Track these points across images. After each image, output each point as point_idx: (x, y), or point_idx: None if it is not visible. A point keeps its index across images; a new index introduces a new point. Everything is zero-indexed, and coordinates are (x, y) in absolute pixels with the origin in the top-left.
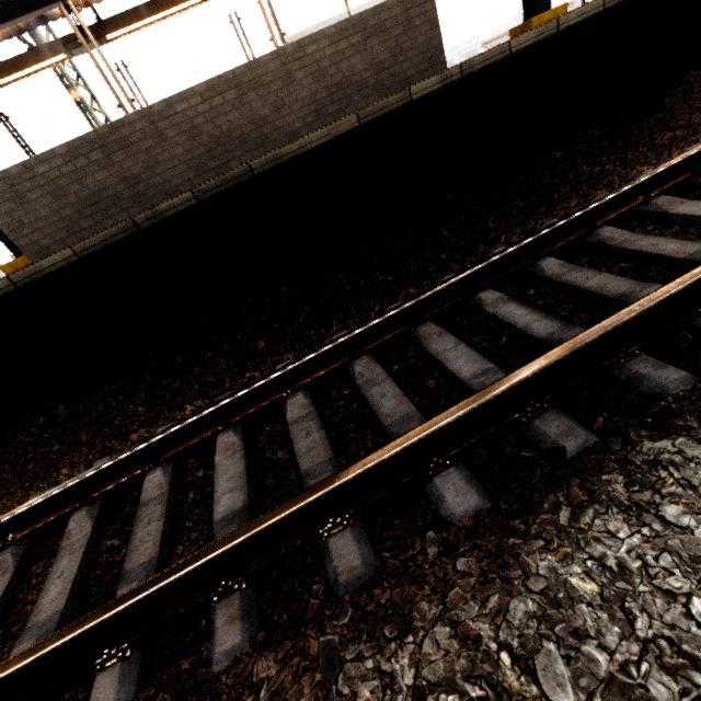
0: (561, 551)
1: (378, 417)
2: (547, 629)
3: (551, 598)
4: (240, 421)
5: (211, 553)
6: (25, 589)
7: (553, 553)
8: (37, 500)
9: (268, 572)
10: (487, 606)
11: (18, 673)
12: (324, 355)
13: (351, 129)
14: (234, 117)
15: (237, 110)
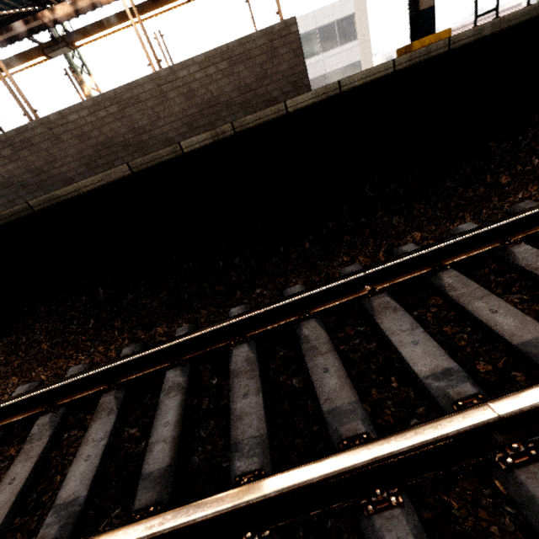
0: None
1: None
2: None
3: None
4: None
5: None
6: None
7: None
8: None
9: None
10: None
11: None
12: (24, 401)
13: (123, 176)
14: (117, 126)
15: (119, 120)
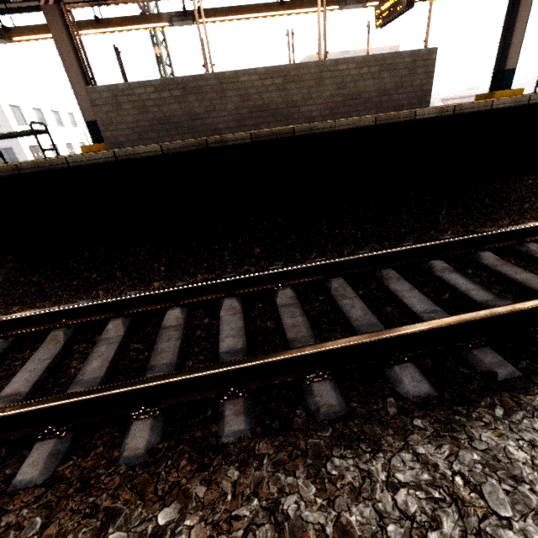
0: (497, 431)
1: (348, 319)
2: (490, 471)
3: (492, 455)
4: (240, 294)
5: (231, 366)
6: (69, 358)
7: (491, 431)
8: (91, 302)
9: (260, 394)
10: (441, 449)
11: (84, 401)
12: (311, 268)
13: (368, 125)
14: (275, 96)
15: (279, 91)
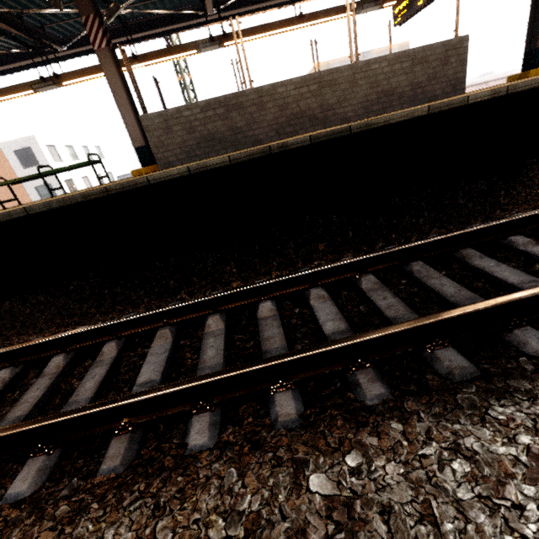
0: None
1: (444, 296)
2: None
3: None
4: (322, 285)
5: (355, 340)
6: (181, 352)
7: None
8: (188, 301)
9: (382, 365)
10: None
11: (228, 378)
12: (388, 255)
13: (421, 115)
14: (311, 102)
15: (314, 97)
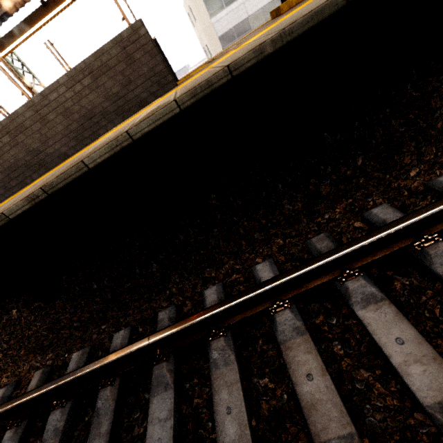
0: None
1: None
2: None
3: None
4: None
5: None
6: None
7: None
8: None
9: None
10: None
11: None
12: None
13: None
14: (15, 152)
15: (15, 147)
